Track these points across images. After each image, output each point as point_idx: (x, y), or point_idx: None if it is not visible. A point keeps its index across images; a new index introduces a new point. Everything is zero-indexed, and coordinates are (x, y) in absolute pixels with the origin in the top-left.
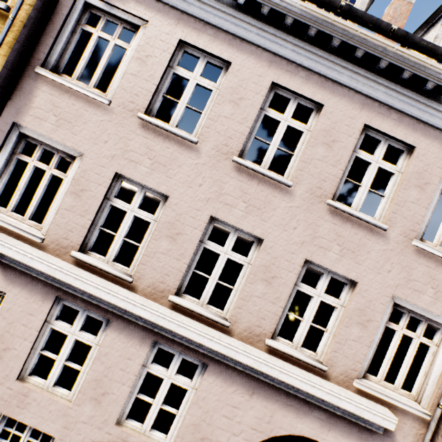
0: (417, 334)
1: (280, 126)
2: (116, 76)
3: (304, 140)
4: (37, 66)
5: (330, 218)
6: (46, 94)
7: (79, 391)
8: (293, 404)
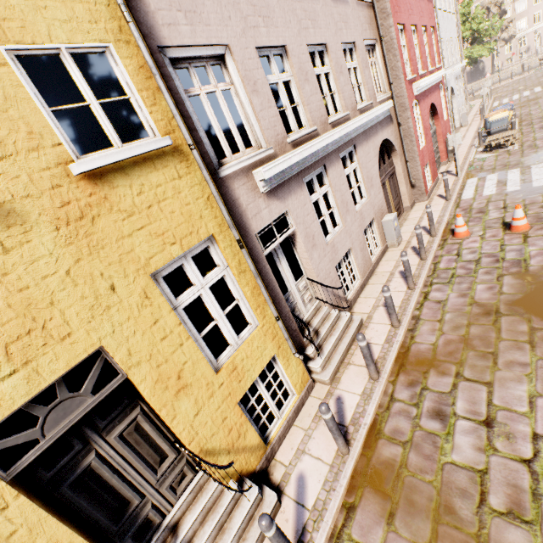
0: (372, 59)
1: None
2: None
3: None
4: None
5: (333, 4)
6: None
7: (342, 215)
8: (374, 132)
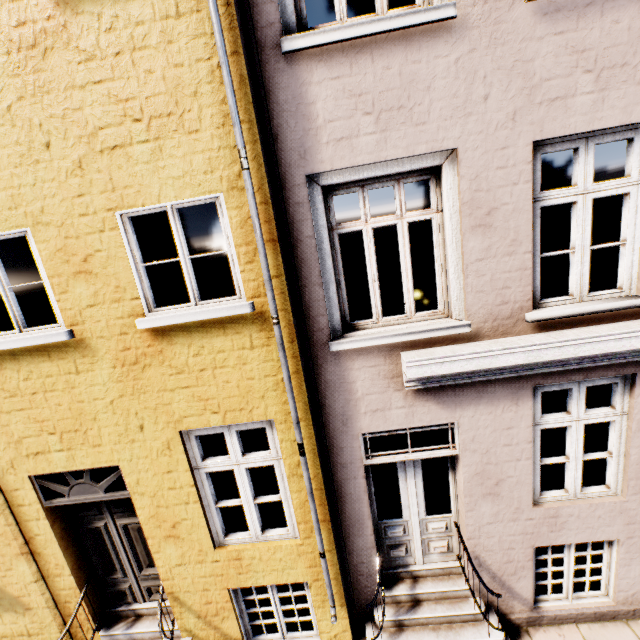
0: None
1: None
2: None
3: None
4: (282, 38)
5: None
6: (327, 85)
7: (628, 479)
8: None
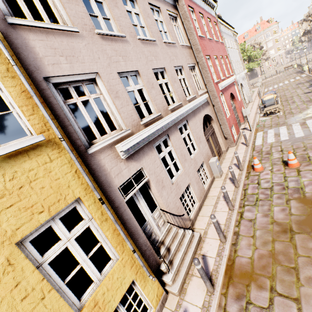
0: (194, 73)
1: (133, 14)
2: (54, 8)
3: (142, 18)
4: (6, 17)
5: (167, 48)
6: (38, 42)
7: (182, 163)
8: (199, 111)
